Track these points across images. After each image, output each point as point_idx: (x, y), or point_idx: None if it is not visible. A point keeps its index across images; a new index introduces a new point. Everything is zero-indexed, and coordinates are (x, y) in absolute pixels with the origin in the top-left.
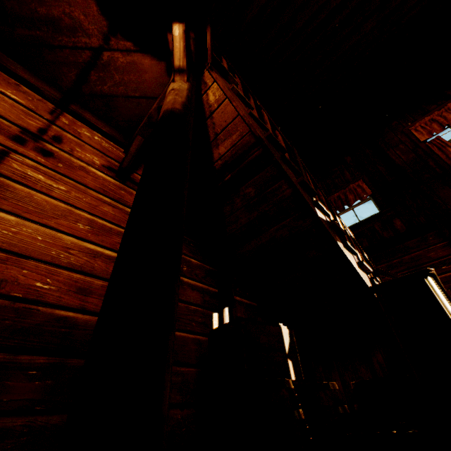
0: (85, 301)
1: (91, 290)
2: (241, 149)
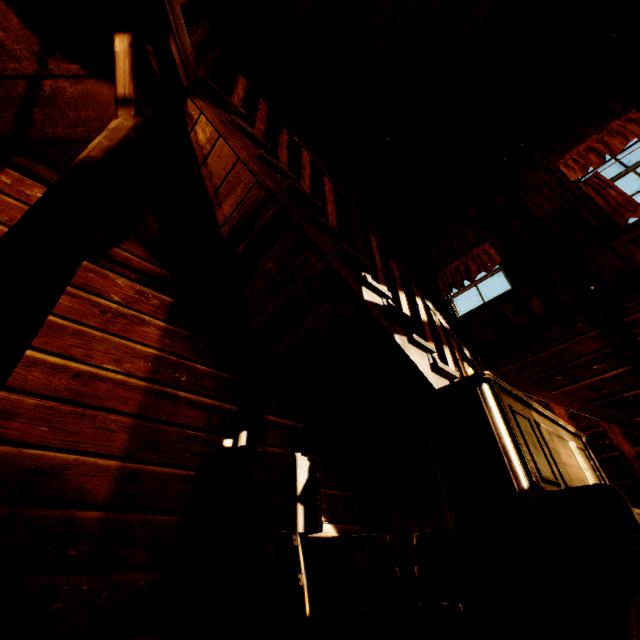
0: (5, 427)
1: (17, 412)
2: (250, 208)
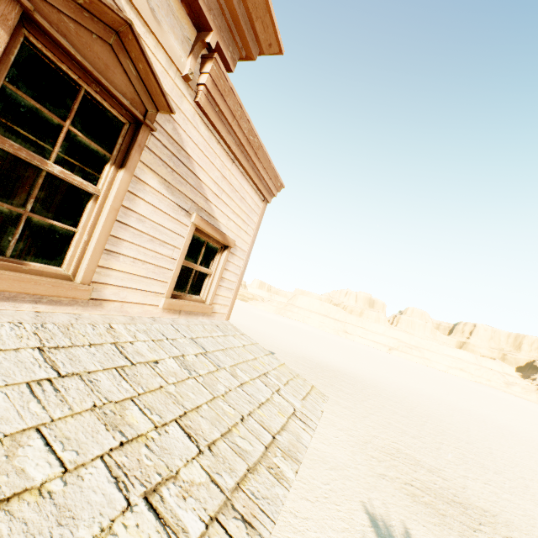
0: None
1: None
2: None
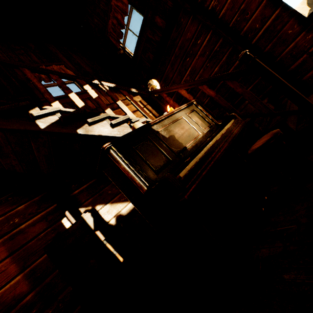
0: None
1: None
2: None
